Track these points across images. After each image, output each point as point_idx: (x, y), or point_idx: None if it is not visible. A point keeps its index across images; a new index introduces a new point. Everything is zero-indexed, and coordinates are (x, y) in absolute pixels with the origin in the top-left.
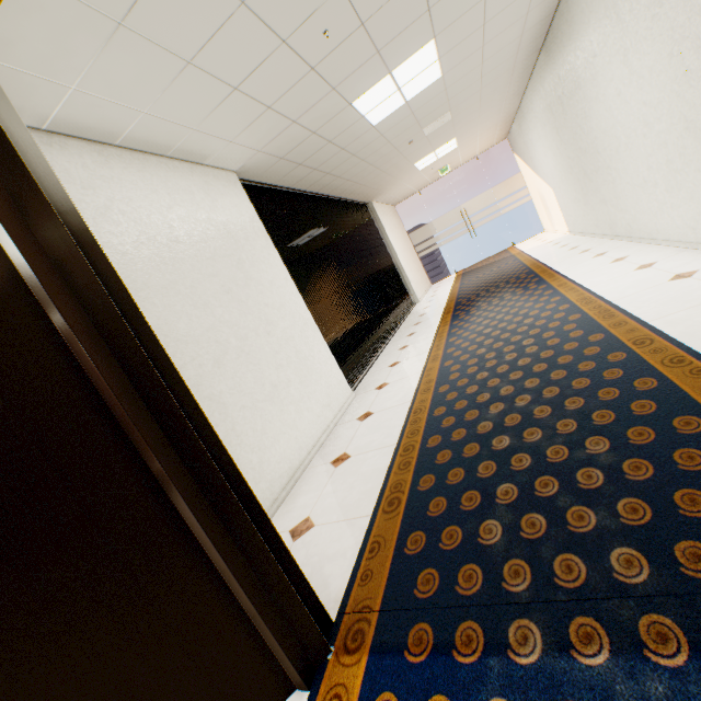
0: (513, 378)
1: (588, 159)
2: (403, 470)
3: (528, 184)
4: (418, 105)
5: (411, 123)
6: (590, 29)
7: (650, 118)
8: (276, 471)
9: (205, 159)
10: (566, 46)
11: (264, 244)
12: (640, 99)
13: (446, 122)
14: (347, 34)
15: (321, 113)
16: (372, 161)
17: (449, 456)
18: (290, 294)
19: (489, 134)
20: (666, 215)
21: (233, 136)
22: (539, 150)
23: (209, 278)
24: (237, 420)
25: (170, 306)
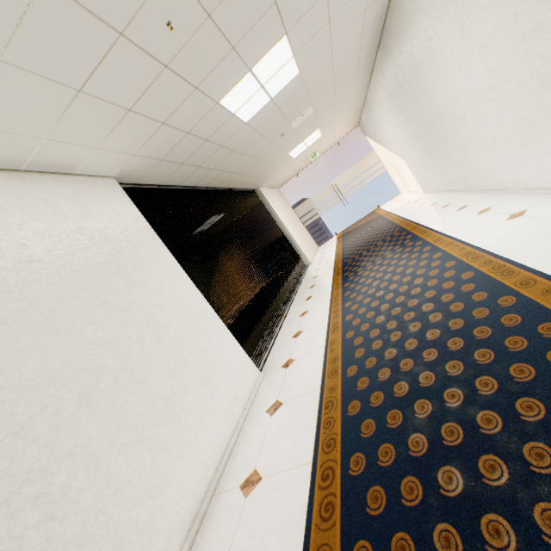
0: (428, 359)
1: (434, 130)
2: (326, 522)
3: (381, 158)
4: (283, 101)
5: (279, 118)
6: (423, 15)
7: (496, 82)
8: (174, 517)
9: (73, 168)
10: (401, 38)
11: (151, 243)
12: (483, 66)
13: (309, 115)
14: (195, 27)
15: (190, 113)
16: (252, 154)
17: (383, 500)
18: (183, 287)
19: (344, 123)
20: (523, 166)
21: (98, 142)
22: (387, 130)
23: (77, 294)
24: (114, 468)
25: (11, 344)
